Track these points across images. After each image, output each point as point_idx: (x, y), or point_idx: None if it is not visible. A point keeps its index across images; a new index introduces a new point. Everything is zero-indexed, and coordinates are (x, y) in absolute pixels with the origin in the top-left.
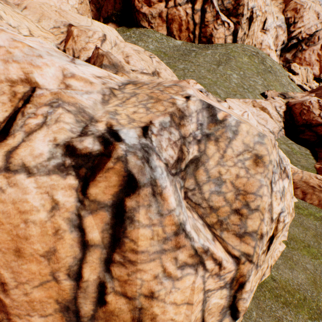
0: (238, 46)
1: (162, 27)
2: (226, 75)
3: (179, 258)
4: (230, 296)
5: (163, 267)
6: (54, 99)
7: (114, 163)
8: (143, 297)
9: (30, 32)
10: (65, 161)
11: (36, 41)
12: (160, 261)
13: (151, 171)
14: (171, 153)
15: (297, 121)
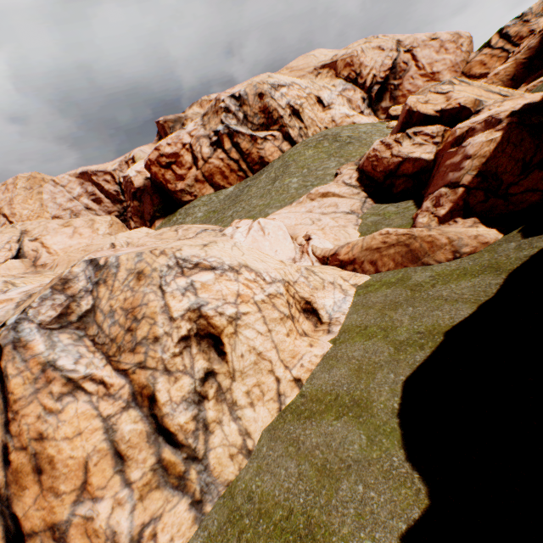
0: (297, 146)
1: (206, 188)
2: (284, 187)
3: (55, 391)
4: (147, 416)
5: (43, 406)
6: None
7: None
8: (35, 441)
9: None
10: None
11: None
12: (39, 400)
13: (17, 334)
14: (52, 313)
15: (378, 178)
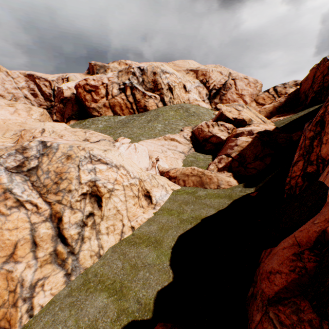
0: (166, 107)
1: (109, 112)
2: (153, 127)
3: (8, 204)
4: (55, 227)
5: None
6: None
7: None
8: None
9: None
10: None
11: None
12: None
13: None
14: (14, 164)
15: (199, 140)
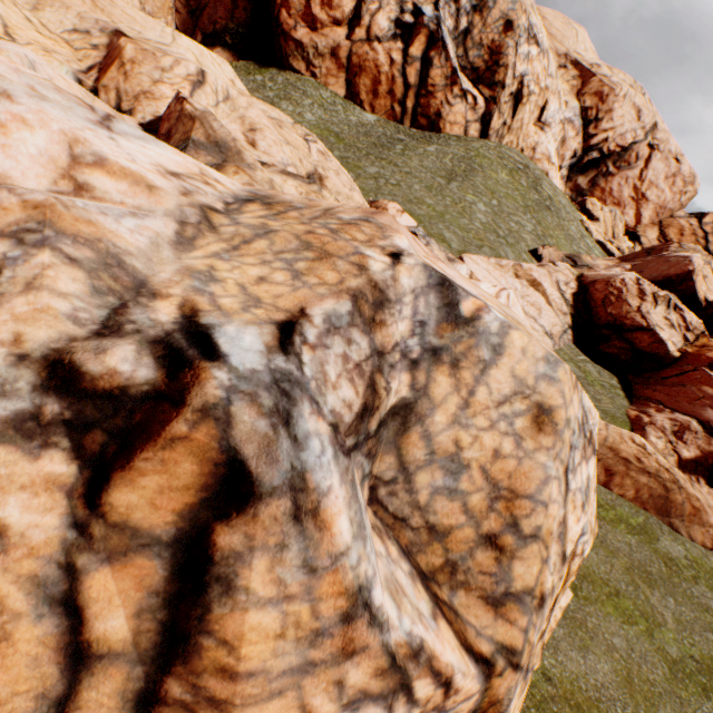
0: (490, 146)
1: (337, 80)
2: (465, 203)
3: (349, 681)
4: None
5: (304, 711)
6: (31, 222)
7: (192, 423)
8: None
9: (6, 30)
10: (41, 407)
11: (19, 53)
12: (298, 694)
13: (295, 450)
14: (349, 394)
15: (596, 316)
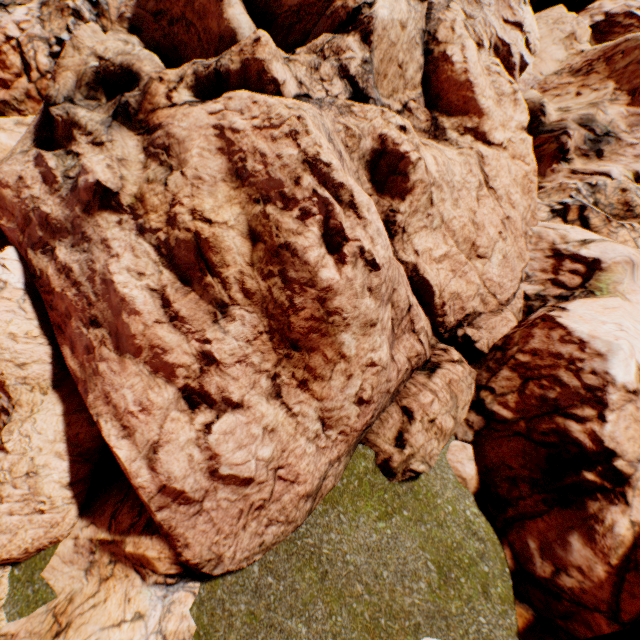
0: None
1: None
2: None
3: None
4: None
5: None
6: None
7: None
8: None
9: None
10: None
11: None
12: None
13: None
14: None
15: None
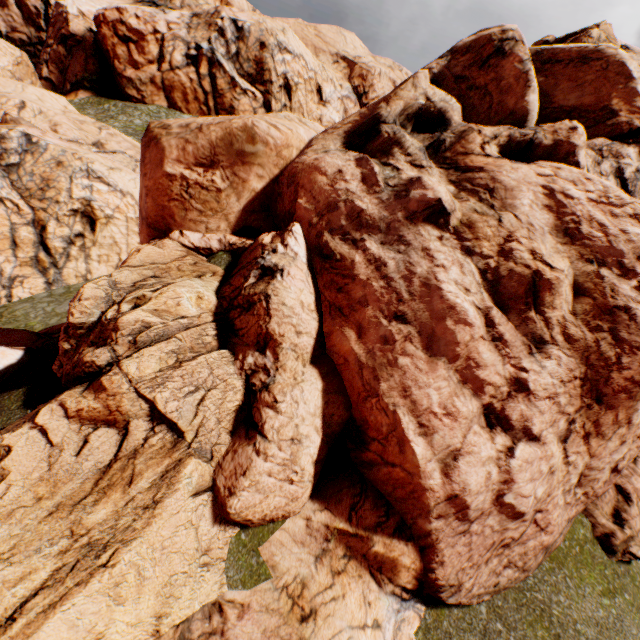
0: None
1: (160, 97)
2: None
3: None
4: (38, 234)
5: None
6: None
7: None
8: None
9: None
10: None
11: None
12: None
13: None
14: None
15: None
